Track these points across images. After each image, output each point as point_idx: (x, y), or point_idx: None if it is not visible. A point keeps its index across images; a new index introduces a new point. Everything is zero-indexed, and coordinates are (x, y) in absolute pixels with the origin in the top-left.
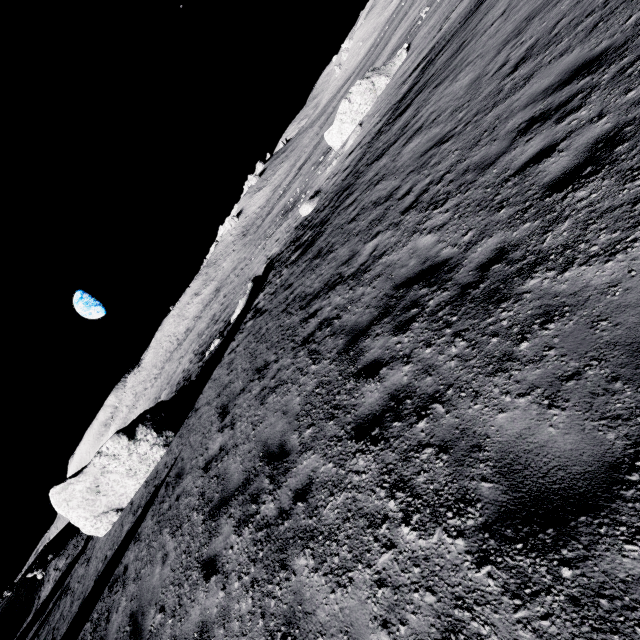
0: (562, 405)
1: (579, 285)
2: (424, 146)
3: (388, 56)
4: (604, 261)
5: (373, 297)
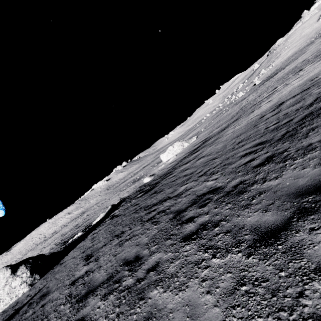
0: (269, 210)
1: (269, 185)
2: (206, 160)
3: (188, 138)
4: (275, 179)
5: (187, 200)
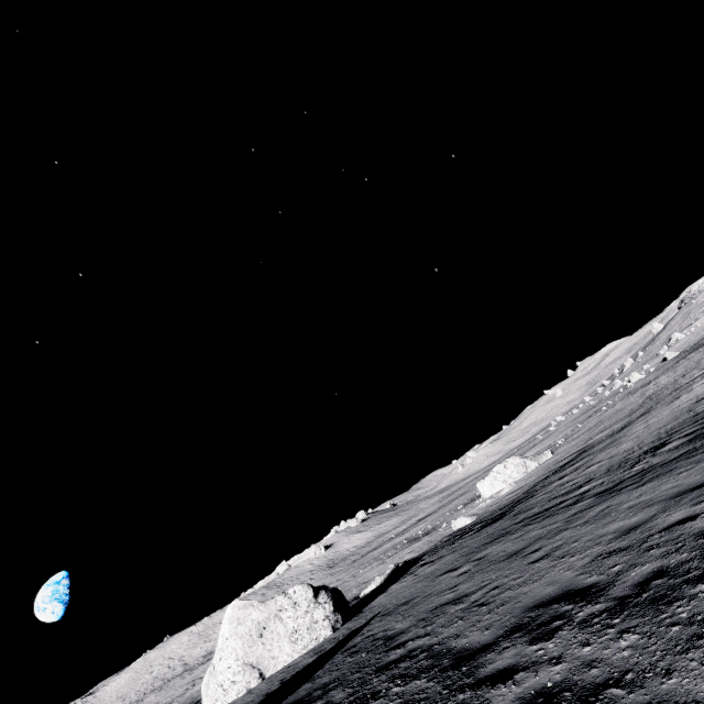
0: None
1: None
2: (608, 462)
3: None
4: None
5: (607, 486)
